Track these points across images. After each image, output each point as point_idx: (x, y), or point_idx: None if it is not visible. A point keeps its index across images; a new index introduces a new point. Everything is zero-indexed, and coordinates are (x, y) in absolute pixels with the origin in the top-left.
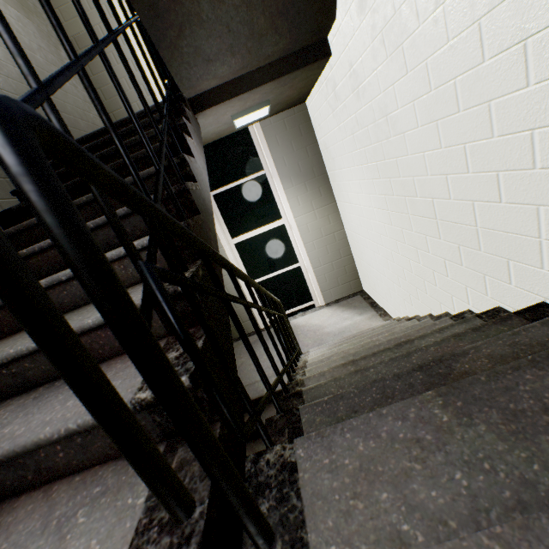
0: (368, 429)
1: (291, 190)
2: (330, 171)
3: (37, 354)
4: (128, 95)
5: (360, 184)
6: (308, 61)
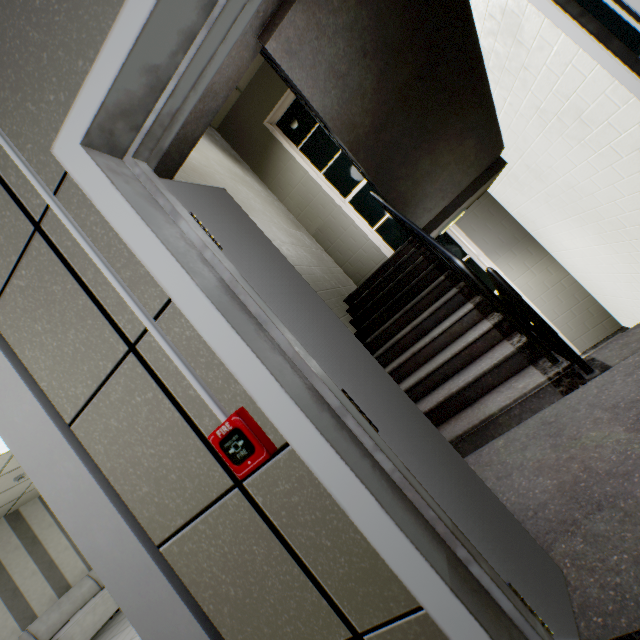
0: (622, 337)
1: (499, 261)
2: (532, 231)
3: (448, 362)
4: (354, 247)
5: (570, 232)
6: (490, 175)
